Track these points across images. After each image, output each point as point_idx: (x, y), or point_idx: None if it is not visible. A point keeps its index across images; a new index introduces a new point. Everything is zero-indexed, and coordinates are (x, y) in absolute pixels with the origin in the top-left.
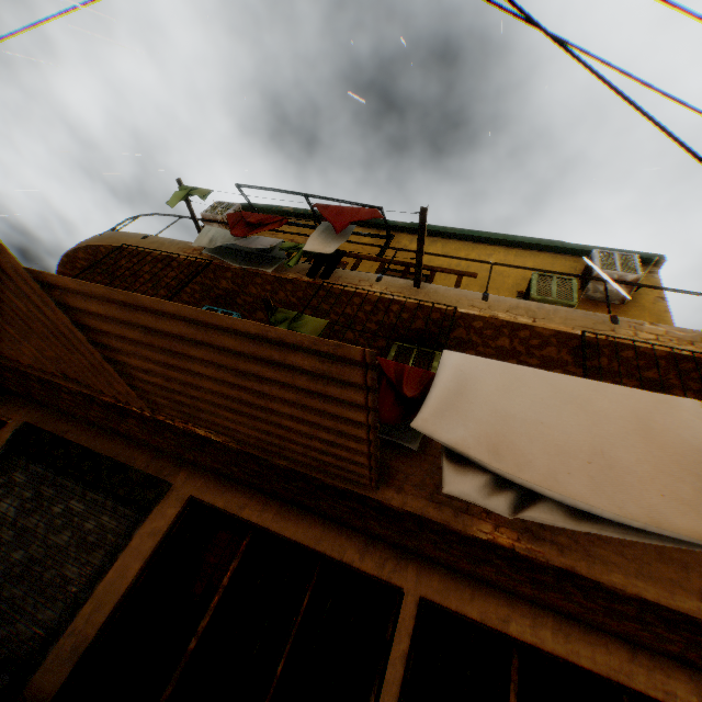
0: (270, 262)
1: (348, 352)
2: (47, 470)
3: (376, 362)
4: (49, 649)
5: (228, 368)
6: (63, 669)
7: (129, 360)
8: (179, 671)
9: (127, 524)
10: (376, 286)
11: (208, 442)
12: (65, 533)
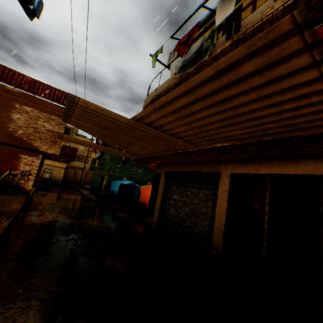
0: (204, 54)
1: (277, 31)
2: (178, 183)
3: (307, 17)
4: (212, 234)
5: (212, 105)
6: (220, 239)
7: (175, 131)
8: (265, 237)
9: (213, 191)
10: (276, 5)
11: (224, 148)
12: (195, 199)
